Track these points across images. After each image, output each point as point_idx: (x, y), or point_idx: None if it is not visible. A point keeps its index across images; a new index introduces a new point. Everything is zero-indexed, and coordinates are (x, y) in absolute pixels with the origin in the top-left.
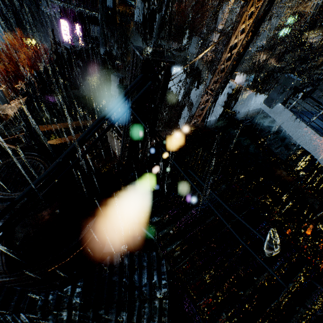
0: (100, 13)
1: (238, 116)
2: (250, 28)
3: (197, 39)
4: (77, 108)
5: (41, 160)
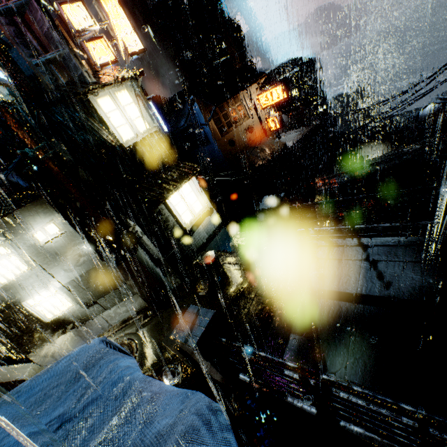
0: None
1: None
2: None
3: None
4: None
5: None
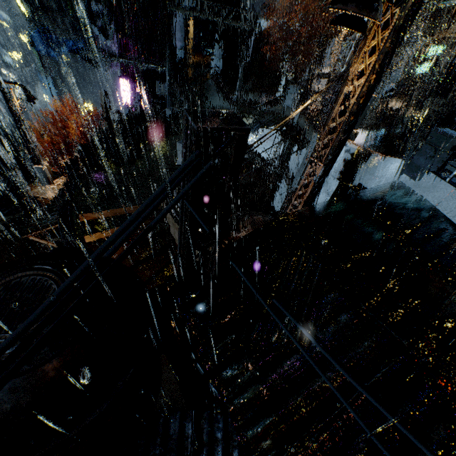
0: (168, 67)
1: (364, 195)
2: (372, 68)
3: (296, 88)
4: (130, 188)
5: (55, 278)
